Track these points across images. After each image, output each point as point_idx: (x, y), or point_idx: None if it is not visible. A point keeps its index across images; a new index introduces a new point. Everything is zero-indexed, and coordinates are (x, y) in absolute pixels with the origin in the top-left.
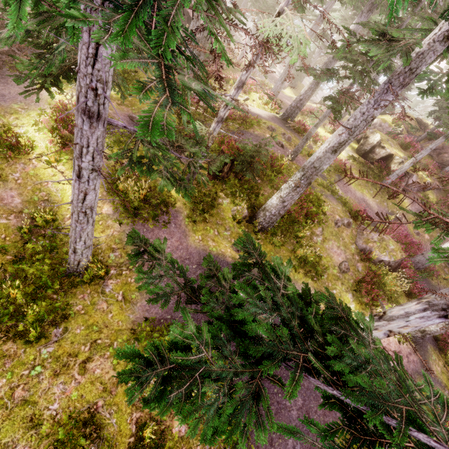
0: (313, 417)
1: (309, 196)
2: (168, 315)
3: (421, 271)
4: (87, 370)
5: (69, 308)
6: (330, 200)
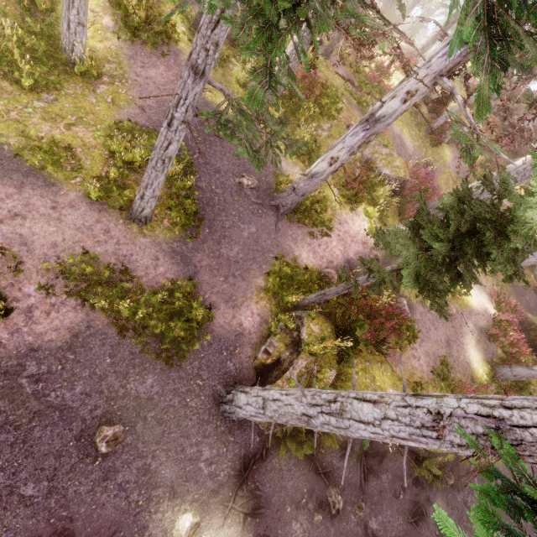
0: (261, 244)
1: (327, 89)
2: (151, 126)
3: None
4: (71, 130)
5: (61, 88)
6: (352, 108)
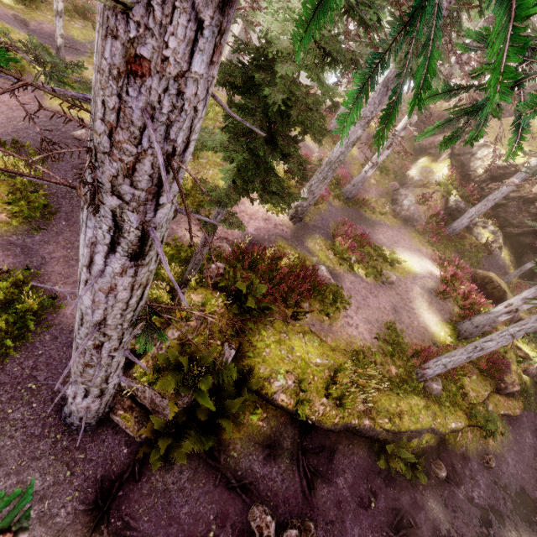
0: None
1: None
2: None
3: (354, 204)
4: None
5: None
6: None
